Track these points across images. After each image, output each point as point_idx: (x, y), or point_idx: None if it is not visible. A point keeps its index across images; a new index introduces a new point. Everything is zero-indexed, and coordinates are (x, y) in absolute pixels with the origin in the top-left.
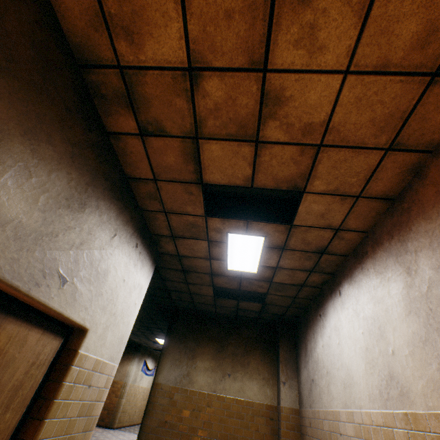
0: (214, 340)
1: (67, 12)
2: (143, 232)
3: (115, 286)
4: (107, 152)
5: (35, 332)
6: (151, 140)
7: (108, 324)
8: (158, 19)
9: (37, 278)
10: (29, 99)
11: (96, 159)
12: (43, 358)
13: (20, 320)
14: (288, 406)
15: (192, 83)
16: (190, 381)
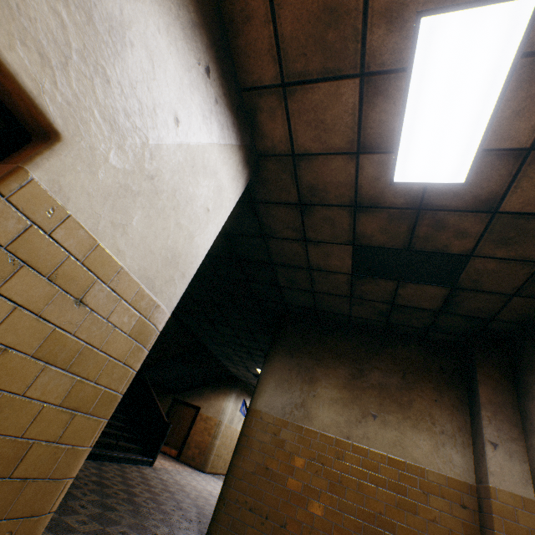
0: (346, 360)
1: None
2: (222, 58)
3: (151, 106)
4: None
5: None
6: None
7: (135, 189)
8: None
9: None
10: None
11: None
12: None
13: None
14: (507, 490)
15: None
16: (306, 416)
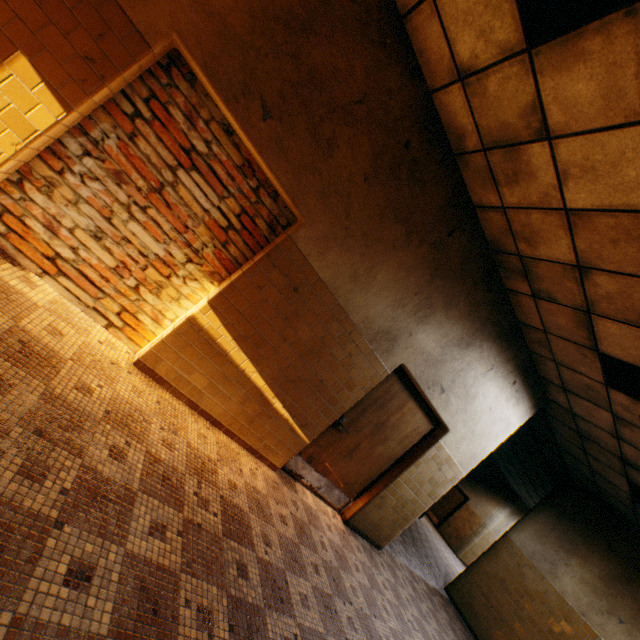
0: (616, 559)
1: (488, 227)
2: (526, 371)
3: (480, 410)
4: (500, 303)
5: (420, 412)
6: (541, 302)
7: (465, 436)
8: (550, 237)
9: (429, 384)
10: (451, 286)
11: (488, 311)
12: (420, 430)
13: (415, 402)
14: None
15: (581, 275)
16: (551, 572)
